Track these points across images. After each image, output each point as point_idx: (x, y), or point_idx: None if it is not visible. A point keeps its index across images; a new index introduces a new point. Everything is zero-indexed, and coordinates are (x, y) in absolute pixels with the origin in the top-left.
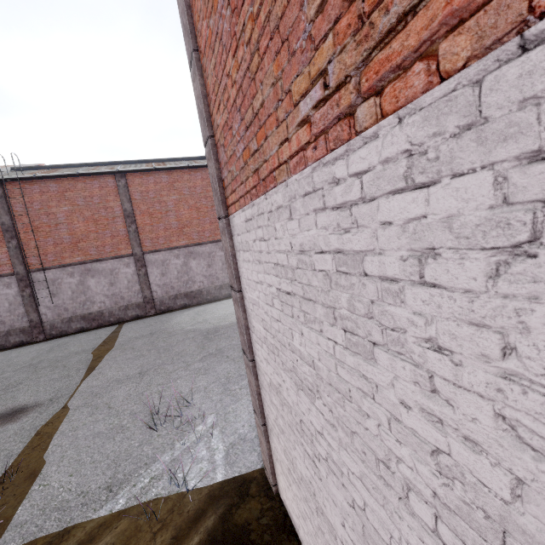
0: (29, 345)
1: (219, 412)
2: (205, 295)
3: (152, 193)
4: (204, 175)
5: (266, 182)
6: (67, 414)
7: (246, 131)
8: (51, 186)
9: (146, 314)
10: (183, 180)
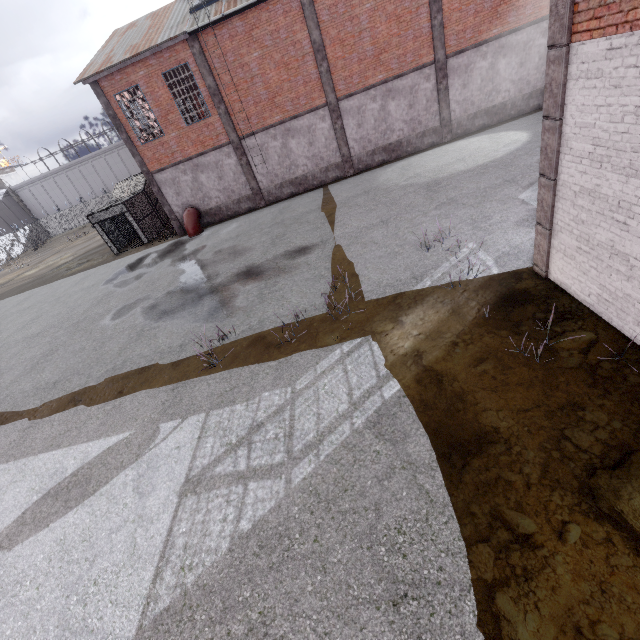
0: (256, 211)
1: (476, 241)
2: (405, 147)
3: (342, 6)
4: None
5: None
6: (344, 248)
7: None
8: (237, 27)
9: (345, 175)
10: None
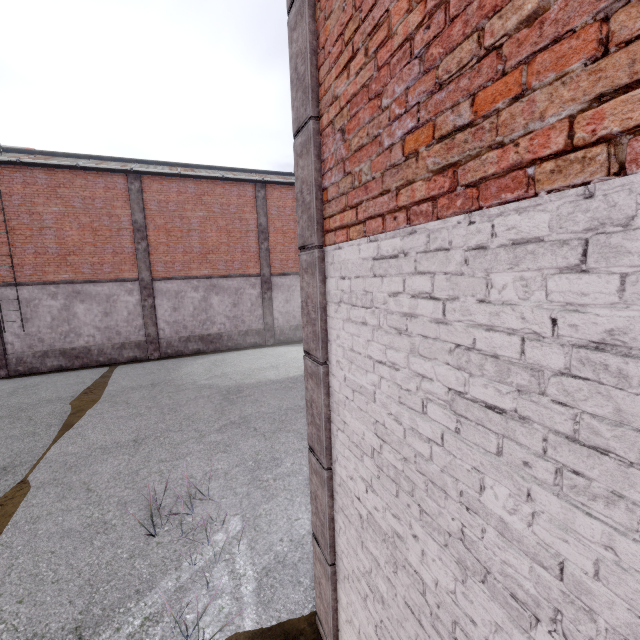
0: None
1: (246, 514)
2: (225, 341)
3: (173, 205)
4: (242, 192)
5: (481, 190)
6: (26, 493)
7: (434, 93)
8: (39, 178)
9: (148, 357)
10: (215, 193)
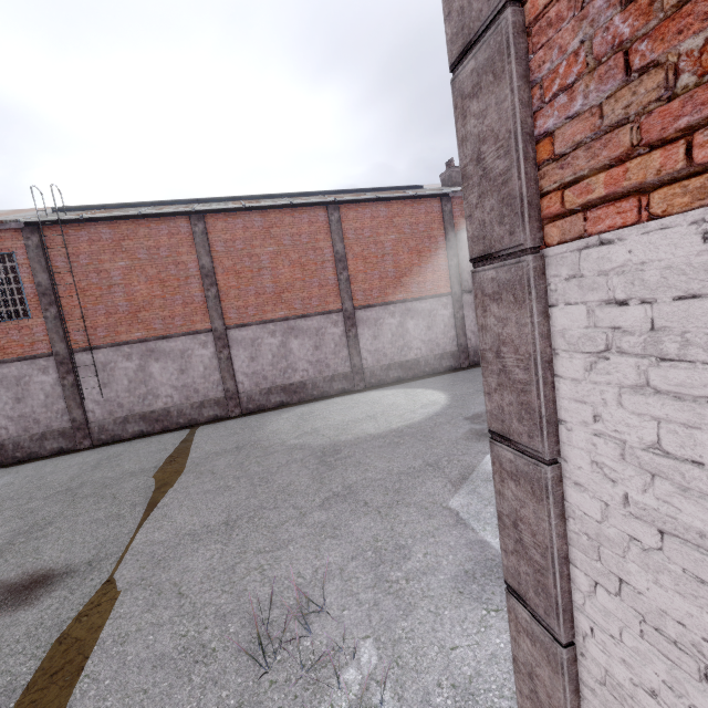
0: (70, 454)
1: (379, 636)
2: (310, 390)
3: (240, 243)
4: (313, 218)
5: None
6: (112, 599)
7: None
8: (104, 233)
9: (228, 415)
10: (283, 224)
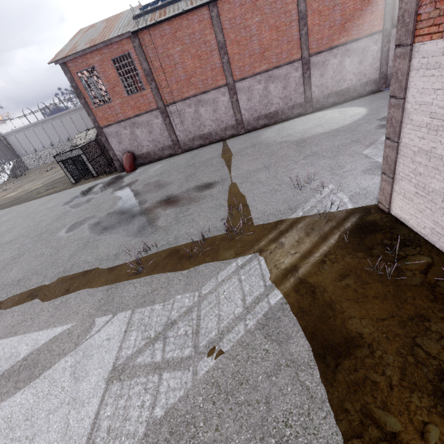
0: (175, 156)
1: (334, 183)
2: (280, 116)
3: (238, 19)
4: None
5: None
6: (238, 185)
7: None
8: (166, 29)
9: (238, 133)
10: None
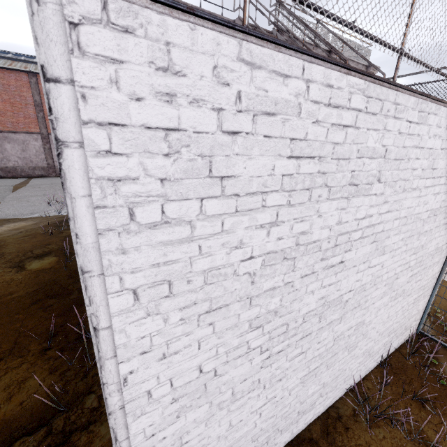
0: None
1: None
2: None
3: None
4: None
5: None
6: (6, 202)
7: None
8: None
9: (49, 175)
10: None
